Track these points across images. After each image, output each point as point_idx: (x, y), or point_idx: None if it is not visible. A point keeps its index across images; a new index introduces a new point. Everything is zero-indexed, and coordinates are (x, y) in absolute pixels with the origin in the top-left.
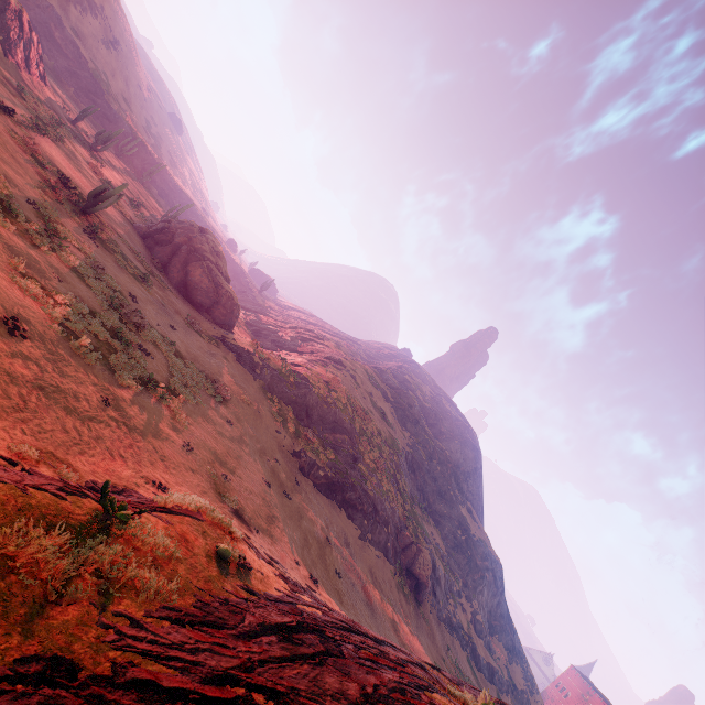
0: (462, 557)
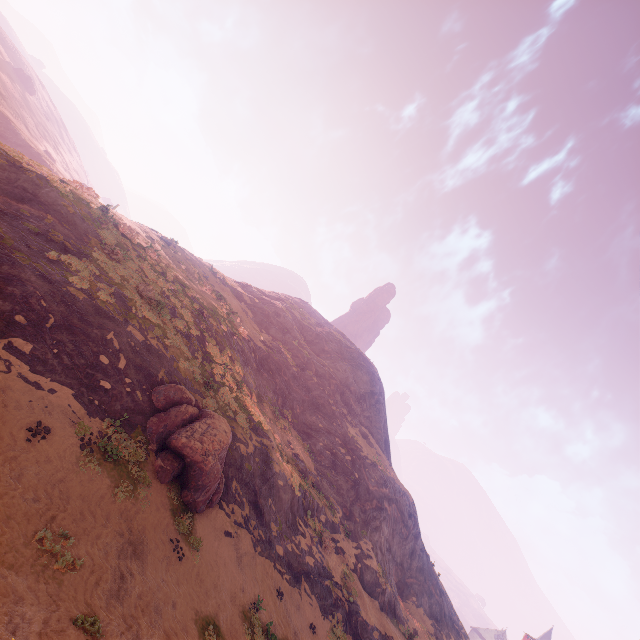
0: (343, 480)
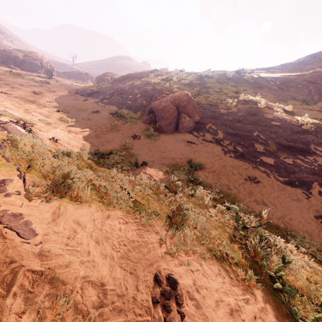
0: None
